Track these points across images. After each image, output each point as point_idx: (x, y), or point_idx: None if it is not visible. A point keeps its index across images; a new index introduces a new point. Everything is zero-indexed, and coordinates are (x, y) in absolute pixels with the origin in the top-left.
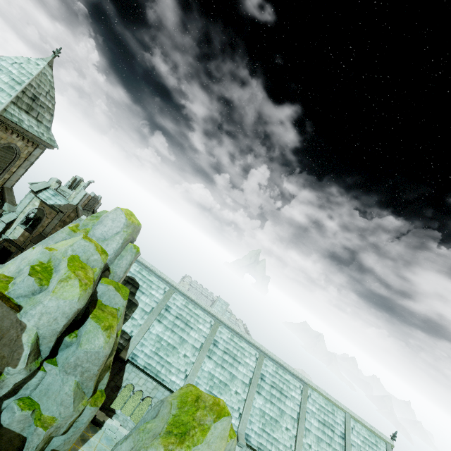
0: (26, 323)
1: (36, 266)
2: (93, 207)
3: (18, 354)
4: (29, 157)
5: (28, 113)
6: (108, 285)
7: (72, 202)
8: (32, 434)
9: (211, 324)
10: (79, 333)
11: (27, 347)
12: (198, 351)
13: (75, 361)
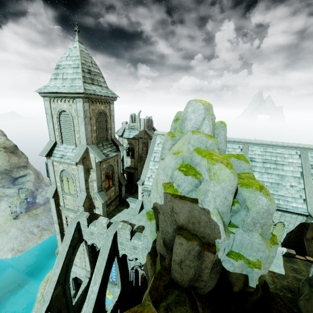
0: (207, 208)
1: (180, 168)
2: (151, 126)
3: (217, 230)
4: (110, 113)
5: (93, 84)
6: (230, 158)
7: (141, 129)
8: (251, 273)
9: (298, 154)
10: (238, 201)
11: (219, 223)
12: (301, 179)
13: (252, 221)
